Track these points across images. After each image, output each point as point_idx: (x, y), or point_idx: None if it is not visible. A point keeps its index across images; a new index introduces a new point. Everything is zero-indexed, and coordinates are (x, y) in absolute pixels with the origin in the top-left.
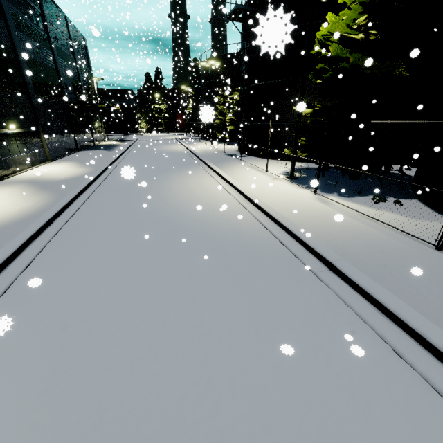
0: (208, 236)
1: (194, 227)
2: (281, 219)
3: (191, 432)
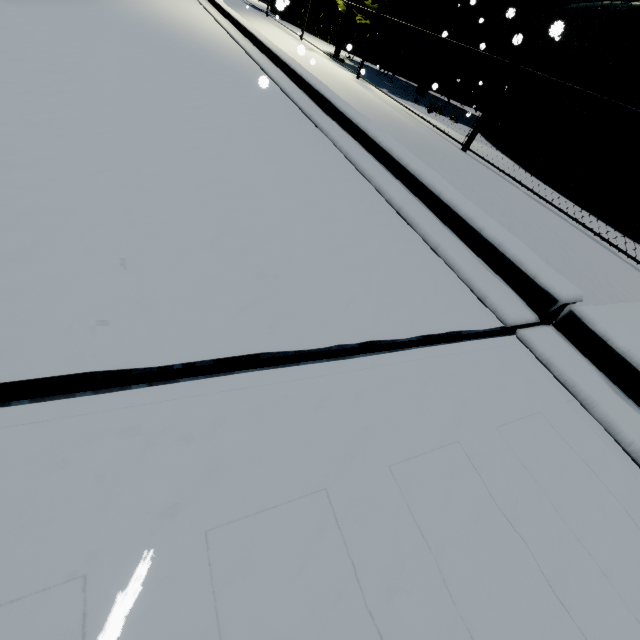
0: (150, 31)
1: (128, 15)
2: (286, 57)
3: (2, 102)
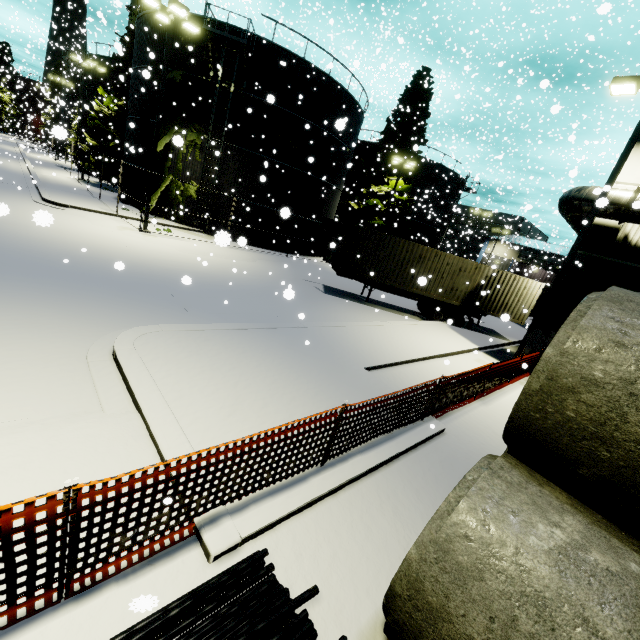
0: None
1: None
2: (32, 172)
3: None
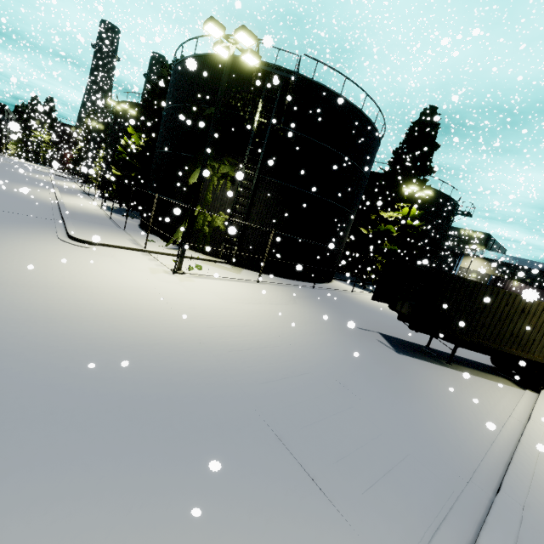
0: (18, 196)
1: (13, 194)
2: (60, 201)
3: None
